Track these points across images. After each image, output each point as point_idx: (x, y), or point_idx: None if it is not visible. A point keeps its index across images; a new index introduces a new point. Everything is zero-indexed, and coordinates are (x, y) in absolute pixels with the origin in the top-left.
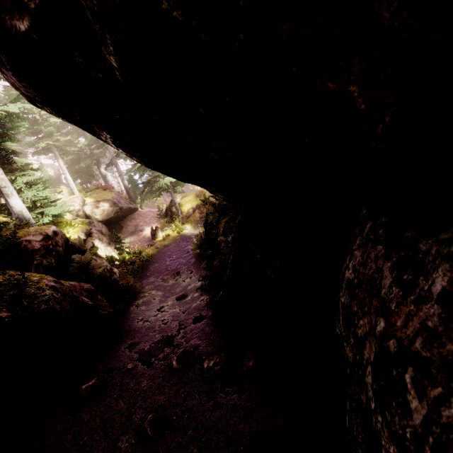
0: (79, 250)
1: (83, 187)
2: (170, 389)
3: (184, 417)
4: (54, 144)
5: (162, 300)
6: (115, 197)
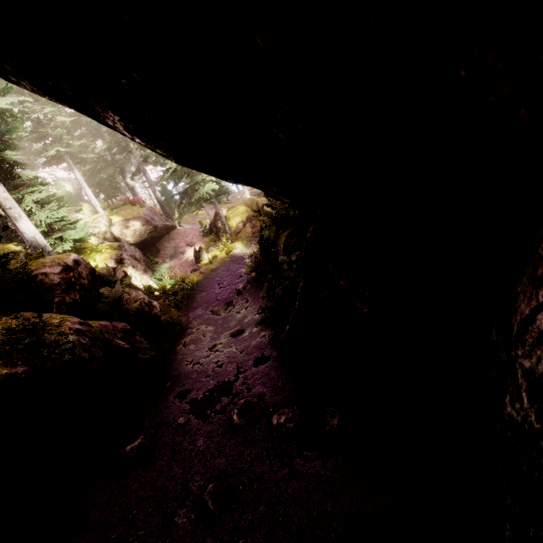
0: (109, 281)
1: (108, 203)
2: (232, 450)
3: (253, 488)
4: (65, 151)
5: (214, 337)
6: (146, 213)
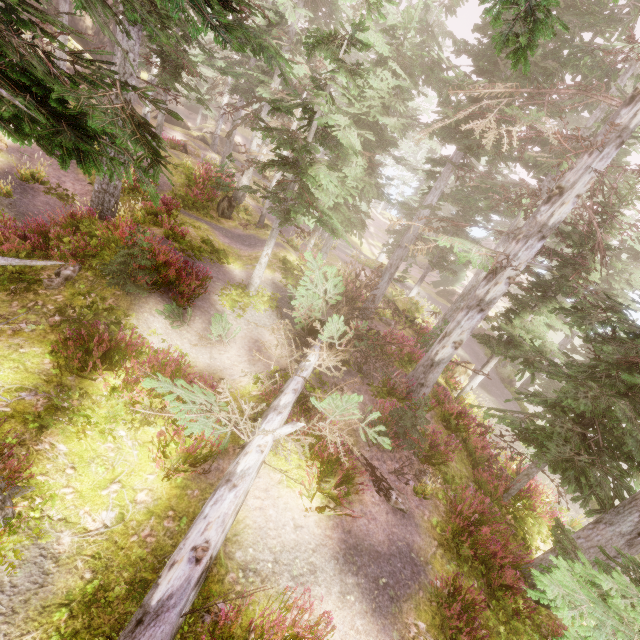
0: None
1: None
2: None
3: None
4: None
5: None
6: None
